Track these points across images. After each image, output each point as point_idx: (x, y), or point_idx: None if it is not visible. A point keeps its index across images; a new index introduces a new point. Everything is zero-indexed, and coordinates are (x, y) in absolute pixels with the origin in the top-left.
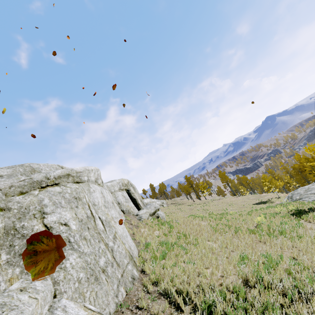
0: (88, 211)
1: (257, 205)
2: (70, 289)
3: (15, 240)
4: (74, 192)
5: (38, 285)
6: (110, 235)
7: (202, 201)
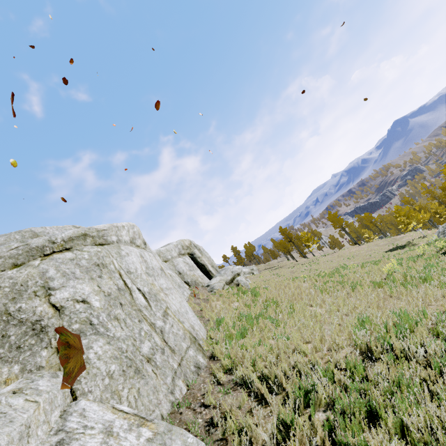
0: (120, 281)
1: (390, 252)
2: (97, 387)
3: (9, 328)
4: (95, 257)
5: (41, 385)
6: (157, 311)
7: (309, 259)
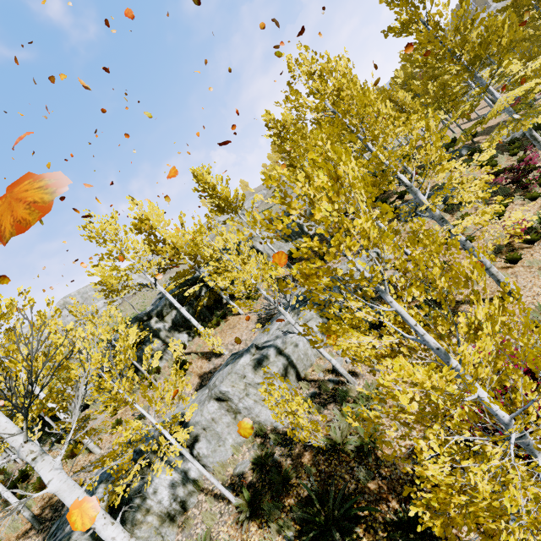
0: None
1: None
2: None
3: None
4: None
5: None
6: None
7: None
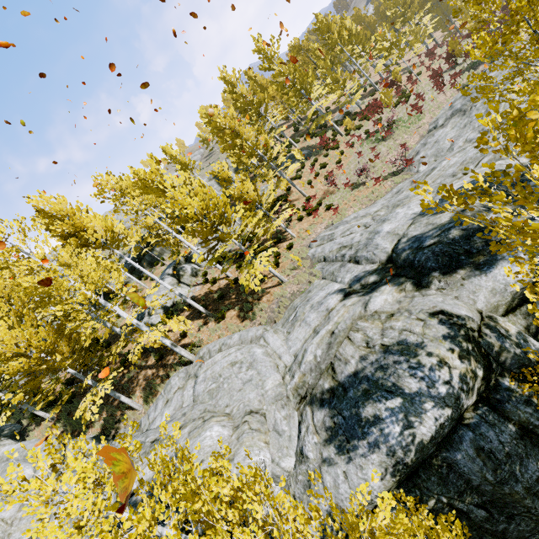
0: None
1: None
2: None
3: None
4: None
5: None
6: None
7: None
